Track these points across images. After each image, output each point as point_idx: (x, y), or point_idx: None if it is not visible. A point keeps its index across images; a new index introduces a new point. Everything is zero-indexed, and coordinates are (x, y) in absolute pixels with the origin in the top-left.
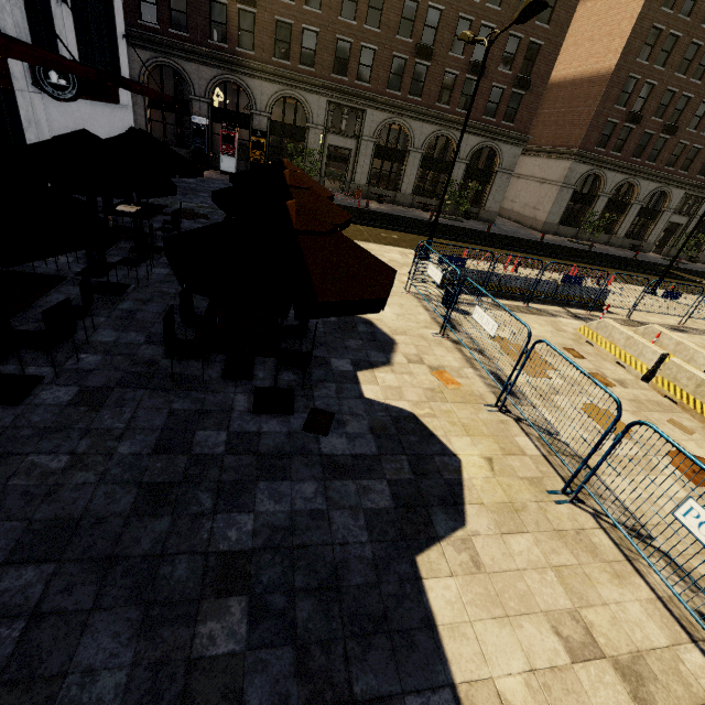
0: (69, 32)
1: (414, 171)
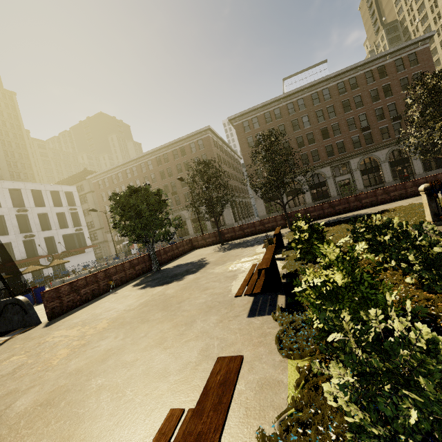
0: (63, 246)
1: (191, 225)
